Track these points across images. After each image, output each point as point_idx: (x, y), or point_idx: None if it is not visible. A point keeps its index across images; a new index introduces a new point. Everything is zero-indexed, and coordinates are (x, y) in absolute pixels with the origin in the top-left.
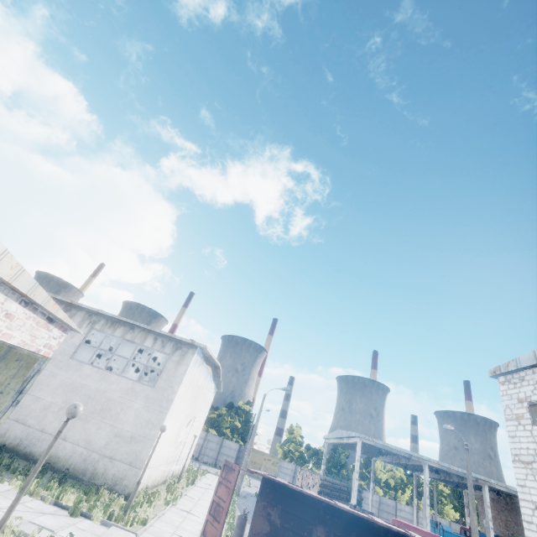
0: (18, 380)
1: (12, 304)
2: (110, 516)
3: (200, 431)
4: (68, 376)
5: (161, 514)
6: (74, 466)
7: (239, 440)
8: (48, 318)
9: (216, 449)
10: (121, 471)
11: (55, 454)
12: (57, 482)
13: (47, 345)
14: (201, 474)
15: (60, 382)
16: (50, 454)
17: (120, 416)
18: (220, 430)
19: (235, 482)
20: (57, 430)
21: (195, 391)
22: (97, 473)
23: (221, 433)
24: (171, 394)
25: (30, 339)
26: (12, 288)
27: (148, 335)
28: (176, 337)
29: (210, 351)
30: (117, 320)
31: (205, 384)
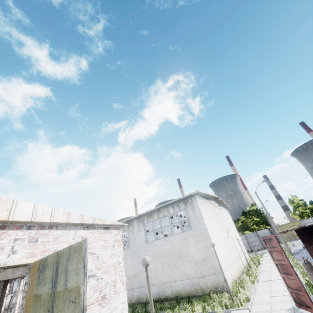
0: (80, 261)
1: (80, 232)
2: (226, 306)
3: (238, 236)
4: (152, 252)
5: (254, 290)
6: (189, 291)
7: (265, 227)
8: (104, 228)
9: (257, 239)
10: (213, 280)
11: (177, 290)
12: (187, 304)
13: (115, 241)
14: (260, 256)
15: (152, 256)
16: (175, 292)
17: (189, 254)
18: (250, 229)
19: (279, 245)
20: (168, 279)
21: (215, 217)
22: (203, 288)
23: (252, 230)
24: (203, 226)
25: (104, 243)
26: (73, 224)
27: (168, 208)
28: (180, 198)
29: (203, 192)
30: (150, 212)
31: (218, 210)
